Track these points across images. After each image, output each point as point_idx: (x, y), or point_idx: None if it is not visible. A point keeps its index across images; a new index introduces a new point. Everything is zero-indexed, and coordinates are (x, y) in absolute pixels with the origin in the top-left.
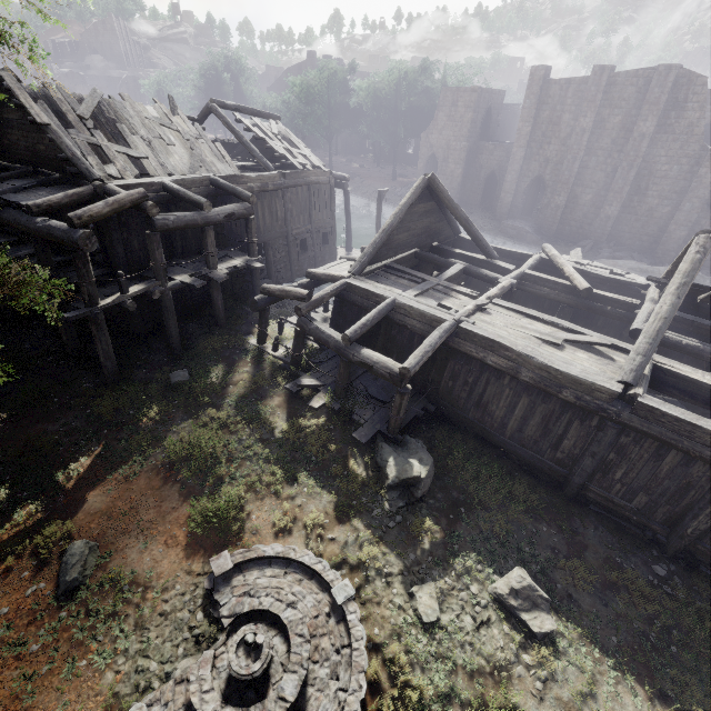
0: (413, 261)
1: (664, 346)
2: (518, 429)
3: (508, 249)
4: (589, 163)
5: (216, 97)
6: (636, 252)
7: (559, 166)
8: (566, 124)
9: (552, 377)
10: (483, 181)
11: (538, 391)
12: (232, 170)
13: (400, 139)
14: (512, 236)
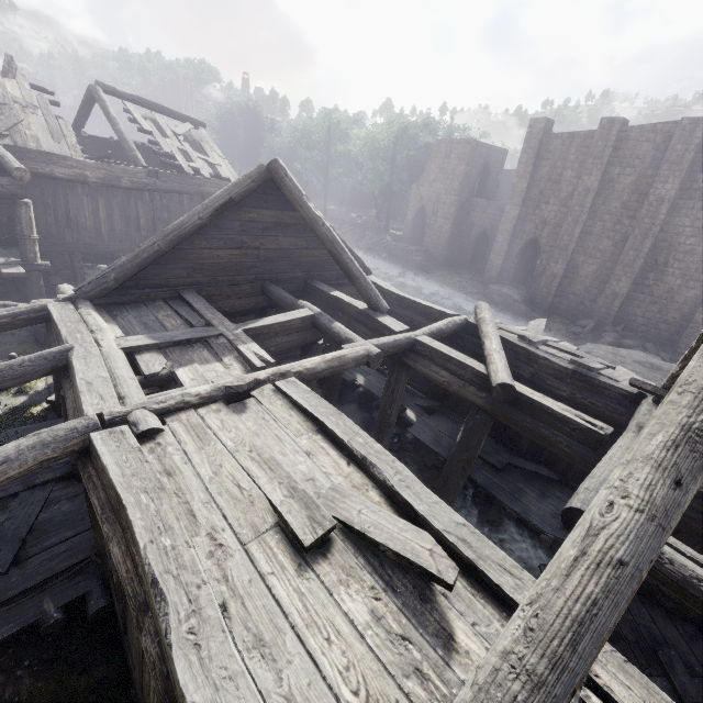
0: (261, 299)
1: (651, 576)
2: None
3: (424, 303)
4: (593, 229)
5: (228, 138)
6: (650, 342)
7: (558, 229)
8: (567, 183)
9: (178, 702)
10: (474, 240)
11: None
12: (71, 153)
13: (394, 191)
14: (498, 303)
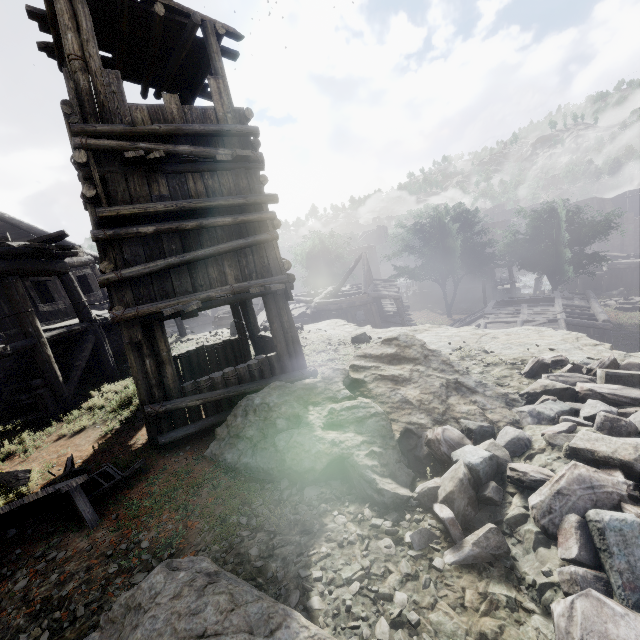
0: None
1: None
2: (637, 281)
3: None
4: None
5: None
6: None
7: None
8: None
9: (639, 264)
10: None
11: (638, 269)
12: None
13: None
14: None
